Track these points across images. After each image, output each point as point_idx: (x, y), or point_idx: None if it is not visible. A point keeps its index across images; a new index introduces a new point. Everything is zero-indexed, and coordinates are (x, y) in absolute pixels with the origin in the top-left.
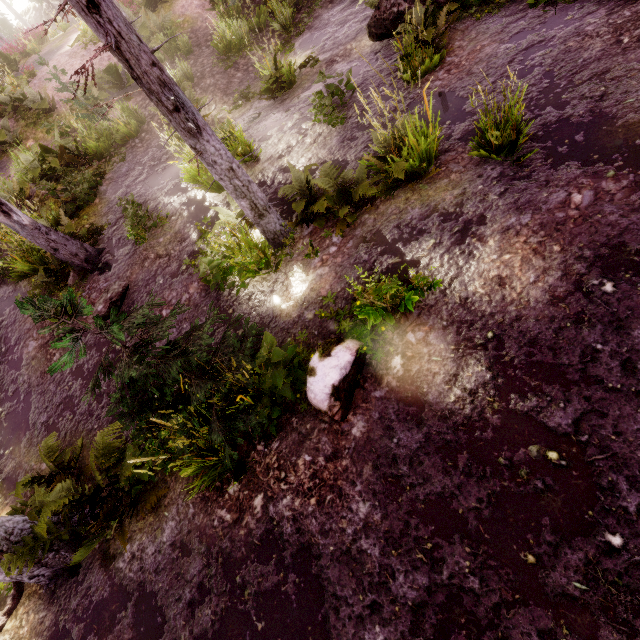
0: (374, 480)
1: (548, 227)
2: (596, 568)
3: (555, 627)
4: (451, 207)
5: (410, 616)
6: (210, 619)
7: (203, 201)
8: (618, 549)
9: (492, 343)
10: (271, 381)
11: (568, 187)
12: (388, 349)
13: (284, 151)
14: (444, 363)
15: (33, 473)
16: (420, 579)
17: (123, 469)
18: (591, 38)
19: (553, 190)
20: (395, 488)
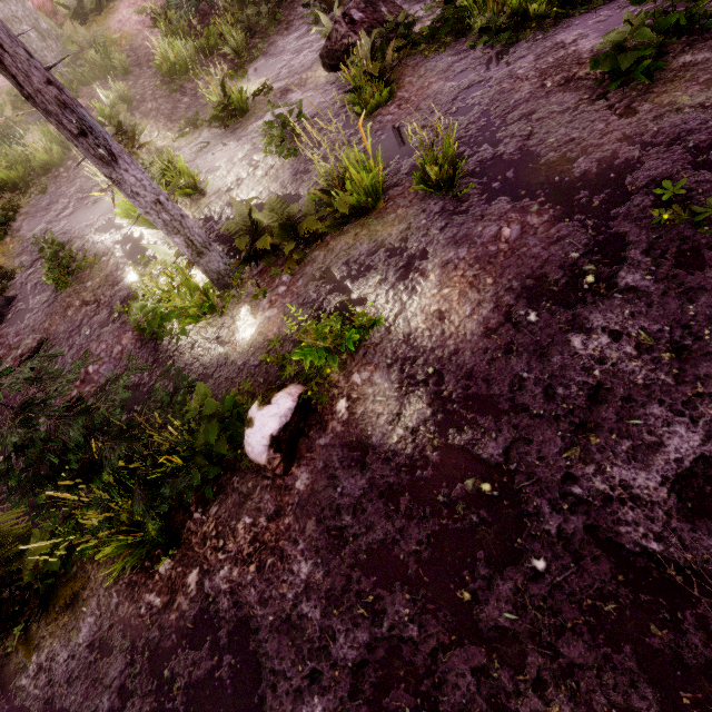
0: (317, 535)
1: (482, 260)
2: (524, 595)
3: (488, 663)
4: (397, 242)
5: (350, 679)
6: None
7: (140, 239)
8: (542, 573)
9: (433, 379)
10: (203, 437)
11: (499, 221)
12: (334, 392)
13: (233, 184)
14: (388, 403)
15: None
16: (361, 636)
17: (25, 561)
18: (521, 81)
19: (487, 224)
20: (338, 541)
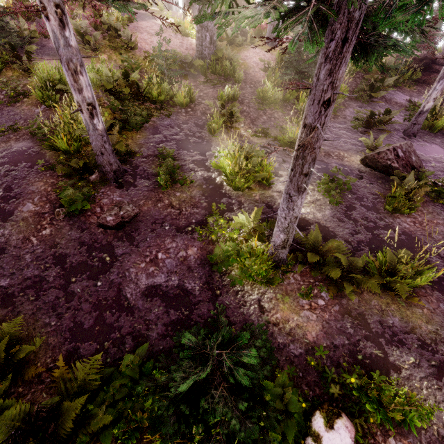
0: None
1: None
2: None
3: None
4: (427, 338)
5: None
6: None
7: (220, 187)
8: None
9: None
10: (283, 429)
11: None
12: (372, 442)
13: None
14: None
15: None
16: None
17: (91, 424)
18: None
19: None
20: None
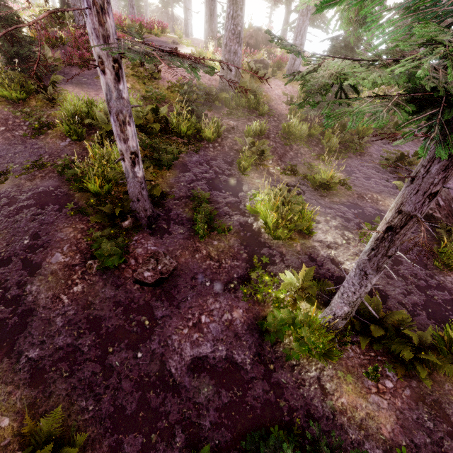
0: None
1: None
2: None
3: None
4: None
5: None
6: None
7: (258, 235)
8: None
9: None
10: None
11: None
12: None
13: (331, 244)
14: None
15: None
16: None
17: None
18: None
19: None
20: None
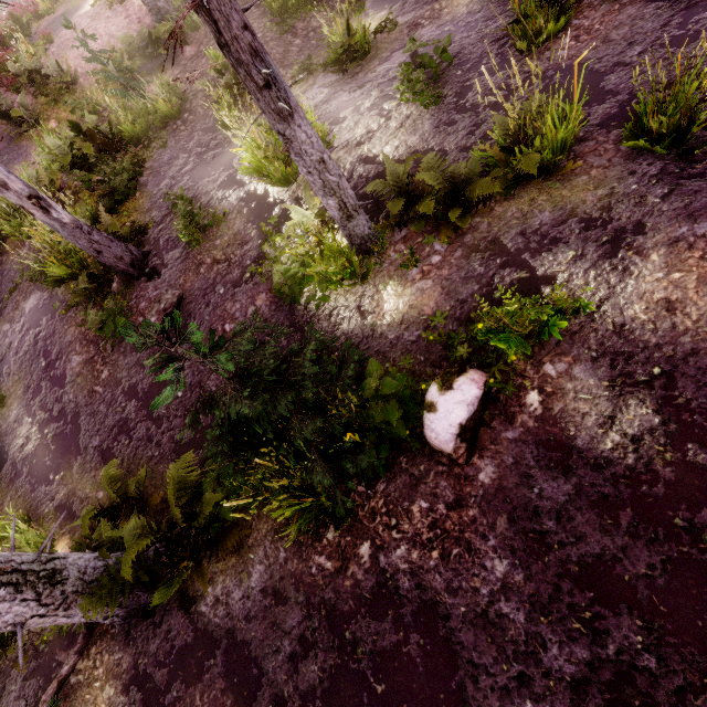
0: (511, 535)
1: None
2: None
3: None
4: (595, 211)
5: (569, 693)
6: (317, 676)
7: (265, 197)
8: None
9: (659, 381)
10: (382, 416)
11: None
12: (520, 382)
13: (363, 137)
14: (596, 402)
15: (89, 502)
16: (579, 652)
17: (203, 507)
18: None
19: None
20: (539, 546)
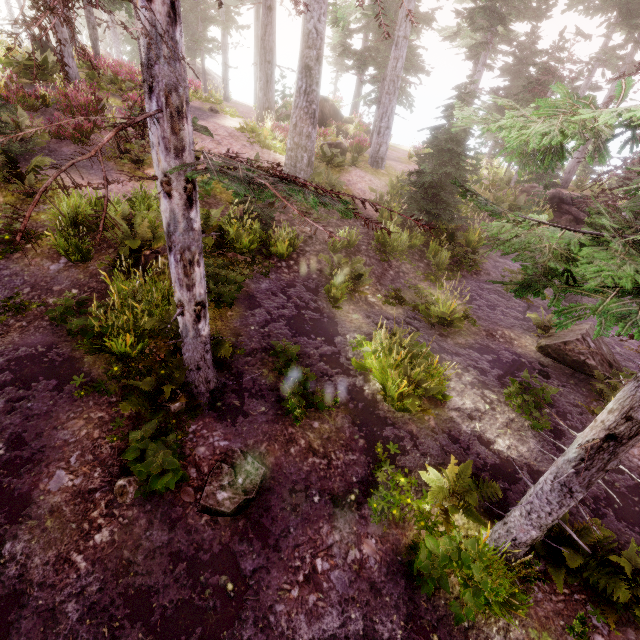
0: None
1: None
2: None
3: None
4: None
5: None
6: None
7: (374, 406)
8: None
9: None
10: None
11: None
12: None
13: (473, 412)
14: None
15: None
16: None
17: None
18: None
19: None
20: None
